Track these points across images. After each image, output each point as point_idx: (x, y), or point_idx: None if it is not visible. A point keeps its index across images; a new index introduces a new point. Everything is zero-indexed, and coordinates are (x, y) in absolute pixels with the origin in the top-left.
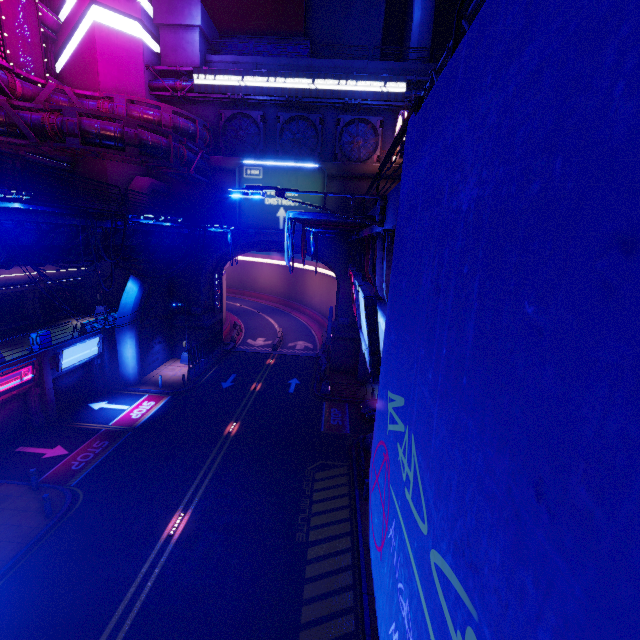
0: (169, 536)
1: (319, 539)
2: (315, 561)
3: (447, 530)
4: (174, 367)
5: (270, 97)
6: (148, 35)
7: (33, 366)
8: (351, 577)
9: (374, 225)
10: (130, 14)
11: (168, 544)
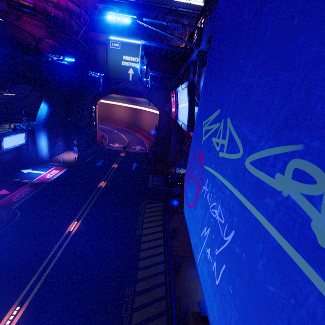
0: (69, 232)
1: (147, 233)
2: (145, 242)
3: (266, 131)
4: (69, 154)
5: None
6: None
7: None
8: (163, 249)
9: (193, 47)
10: None
11: (69, 235)
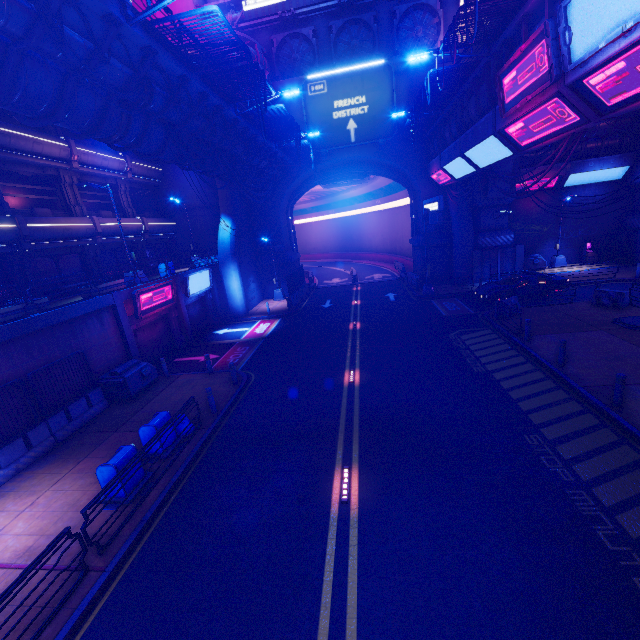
0: (350, 383)
1: (499, 368)
2: (506, 379)
3: None
4: (270, 303)
5: (321, 5)
6: None
7: (171, 286)
8: (552, 383)
9: None
10: None
11: (353, 387)
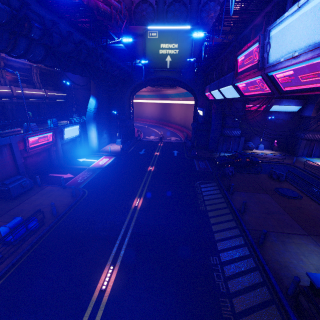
0: (135, 206)
1: (212, 209)
2: (213, 217)
3: None
4: (113, 146)
5: None
6: None
7: (52, 134)
8: (235, 223)
9: None
10: None
11: (136, 209)
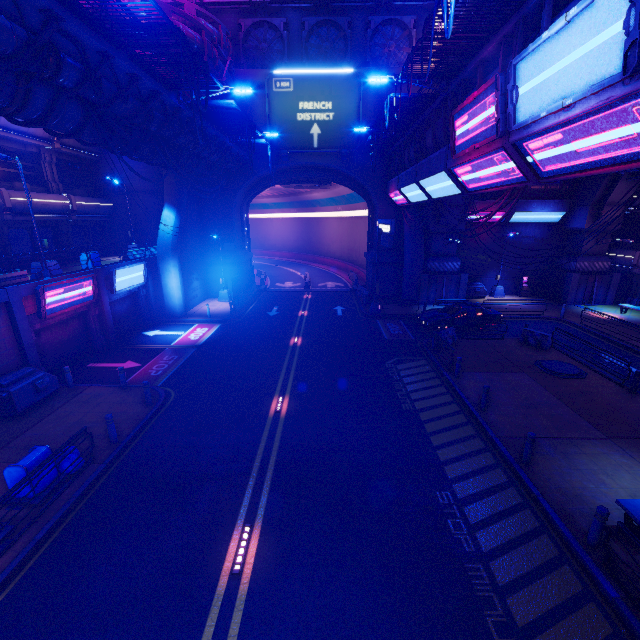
0: (276, 413)
1: (426, 407)
2: (431, 421)
3: None
4: (214, 304)
5: None
6: None
7: (92, 281)
8: (472, 429)
9: None
10: None
11: (278, 418)
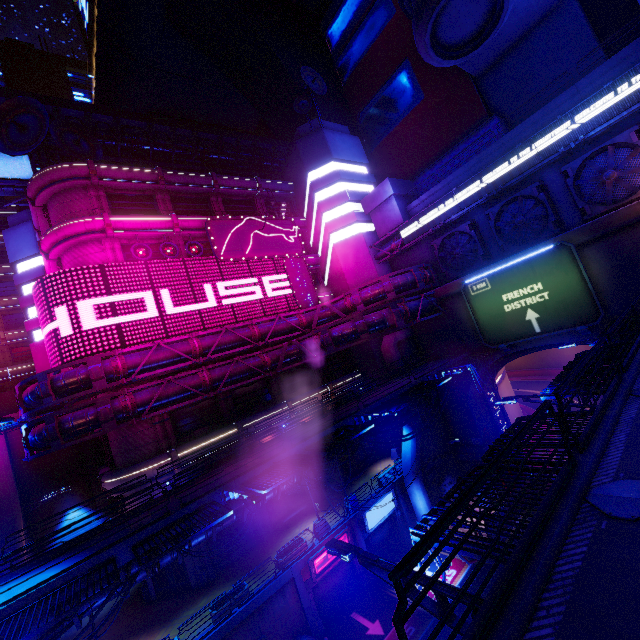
0: None
1: None
2: None
3: None
4: None
5: (469, 206)
6: (365, 224)
7: (347, 533)
8: None
9: None
10: (350, 223)
11: None
